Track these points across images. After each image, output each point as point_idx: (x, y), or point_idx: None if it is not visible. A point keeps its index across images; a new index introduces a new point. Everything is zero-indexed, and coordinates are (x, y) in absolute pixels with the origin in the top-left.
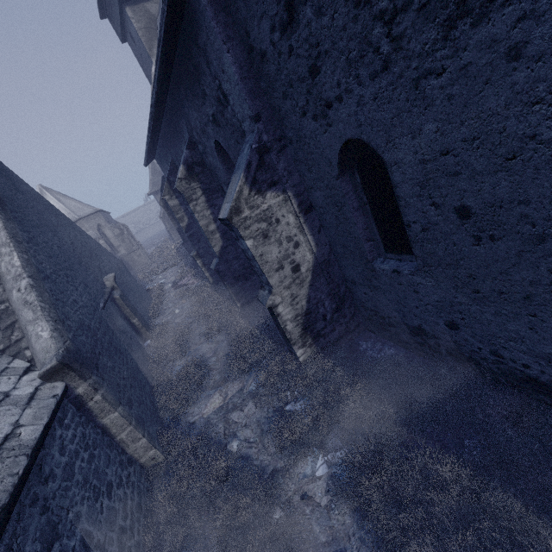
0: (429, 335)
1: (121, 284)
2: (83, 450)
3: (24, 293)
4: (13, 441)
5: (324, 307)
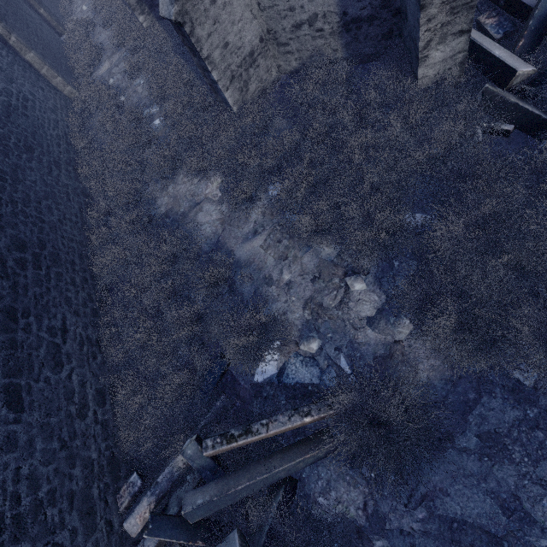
0: None
1: None
2: (17, 65)
3: None
4: None
5: None
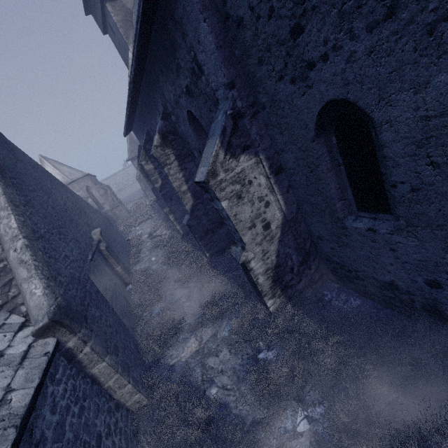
0: (403, 290)
1: (106, 236)
2: (73, 404)
3: (20, 253)
4: (3, 409)
5: (292, 261)
